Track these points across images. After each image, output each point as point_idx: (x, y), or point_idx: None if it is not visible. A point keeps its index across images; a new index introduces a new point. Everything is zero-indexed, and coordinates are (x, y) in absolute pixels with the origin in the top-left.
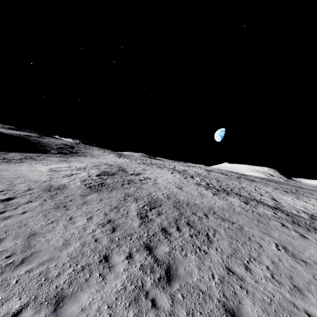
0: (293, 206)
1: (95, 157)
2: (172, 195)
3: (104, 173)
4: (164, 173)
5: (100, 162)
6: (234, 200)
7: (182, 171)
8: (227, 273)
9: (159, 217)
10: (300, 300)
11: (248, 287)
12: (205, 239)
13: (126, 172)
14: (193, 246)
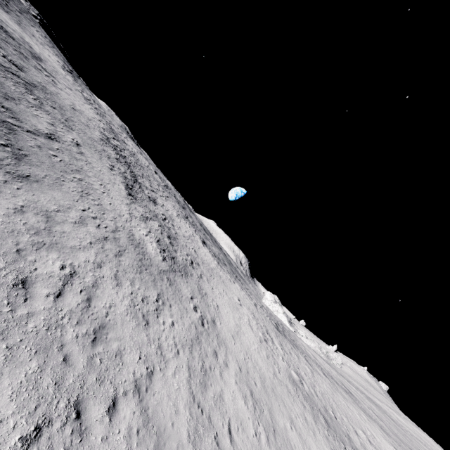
0: (158, 199)
1: (23, 30)
2: (51, 92)
3: (0, 25)
4: (89, 110)
5: (18, 32)
6: (111, 152)
7: (120, 138)
8: (5, 85)
9: (4, 61)
10: (33, 118)
11: (8, 92)
12: (22, 89)
13: (36, 59)
14: (3, 74)
